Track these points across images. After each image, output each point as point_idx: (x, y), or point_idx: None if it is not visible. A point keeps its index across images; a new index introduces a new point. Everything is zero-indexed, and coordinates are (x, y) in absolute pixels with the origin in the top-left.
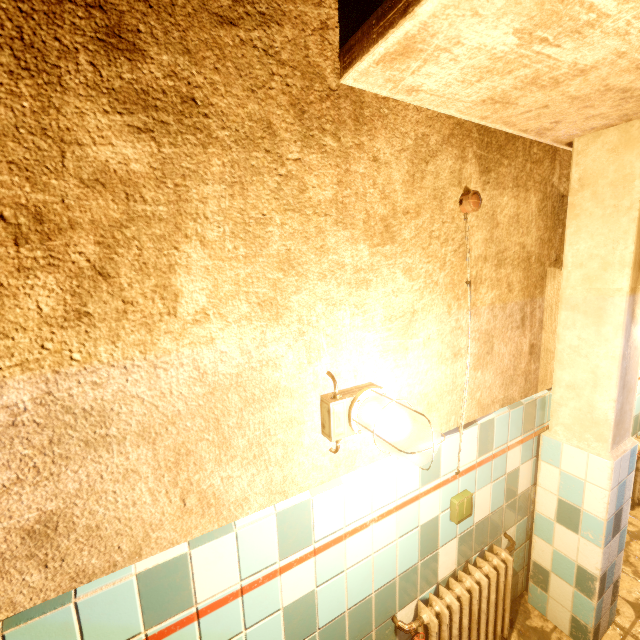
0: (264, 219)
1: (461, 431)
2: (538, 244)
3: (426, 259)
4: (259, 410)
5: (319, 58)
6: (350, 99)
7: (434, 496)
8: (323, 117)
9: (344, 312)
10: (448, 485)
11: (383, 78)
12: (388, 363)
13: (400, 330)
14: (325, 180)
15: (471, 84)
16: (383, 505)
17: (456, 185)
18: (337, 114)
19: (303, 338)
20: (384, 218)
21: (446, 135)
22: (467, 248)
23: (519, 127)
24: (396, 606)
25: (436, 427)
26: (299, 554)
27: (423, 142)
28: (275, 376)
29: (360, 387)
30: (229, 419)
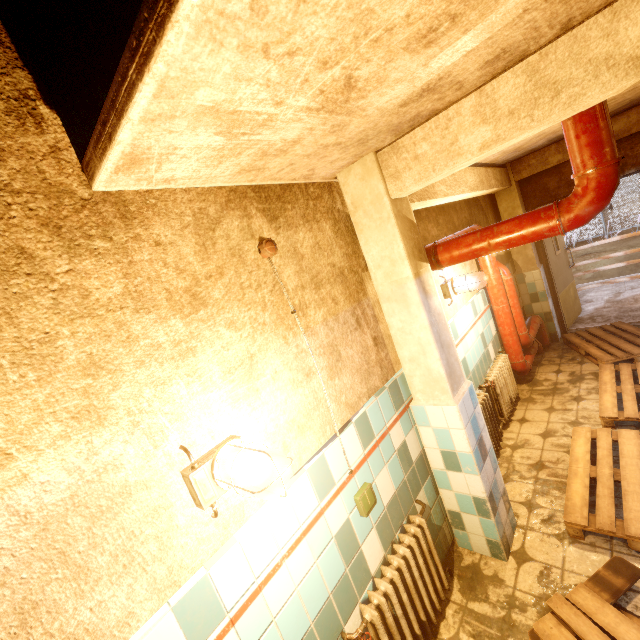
0: (49, 337)
1: (338, 436)
2: (346, 259)
3: (246, 308)
4: (113, 518)
5: (60, 177)
6: (110, 202)
7: (337, 503)
8: (85, 225)
9: (177, 385)
10: (346, 487)
11: (132, 180)
12: (243, 410)
13: (244, 377)
14: (109, 278)
15: (216, 166)
16: (289, 538)
17: (250, 239)
18: (100, 218)
19: (140, 427)
20: (188, 289)
21: (223, 202)
22: (281, 285)
23: (287, 179)
24: (341, 622)
25: (315, 443)
26: (215, 634)
27: (203, 215)
28: (120, 477)
29: (220, 445)
30: (78, 545)
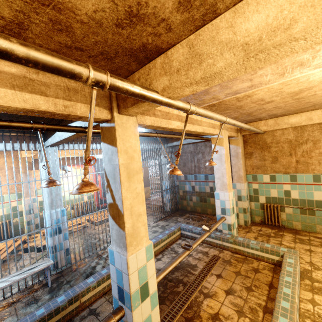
0: None
1: None
2: (16, 165)
3: None
4: None
5: None
6: None
7: None
8: None
9: None
10: None
11: None
12: None
13: None
14: None
15: None
16: None
17: None
18: None
19: None
20: None
21: None
22: None
23: None
24: None
25: None
26: None
27: None
28: None
29: None
30: None
